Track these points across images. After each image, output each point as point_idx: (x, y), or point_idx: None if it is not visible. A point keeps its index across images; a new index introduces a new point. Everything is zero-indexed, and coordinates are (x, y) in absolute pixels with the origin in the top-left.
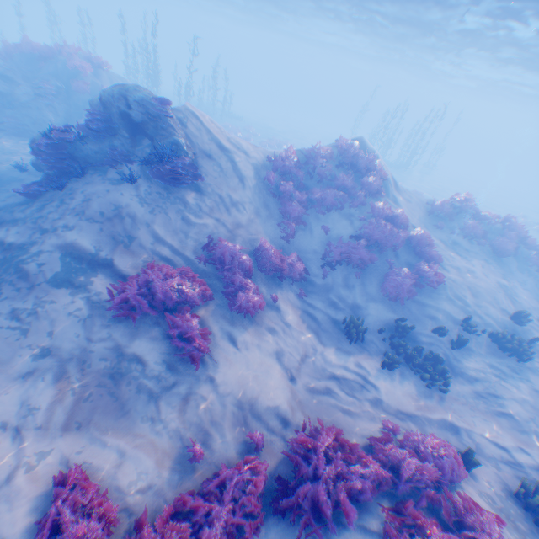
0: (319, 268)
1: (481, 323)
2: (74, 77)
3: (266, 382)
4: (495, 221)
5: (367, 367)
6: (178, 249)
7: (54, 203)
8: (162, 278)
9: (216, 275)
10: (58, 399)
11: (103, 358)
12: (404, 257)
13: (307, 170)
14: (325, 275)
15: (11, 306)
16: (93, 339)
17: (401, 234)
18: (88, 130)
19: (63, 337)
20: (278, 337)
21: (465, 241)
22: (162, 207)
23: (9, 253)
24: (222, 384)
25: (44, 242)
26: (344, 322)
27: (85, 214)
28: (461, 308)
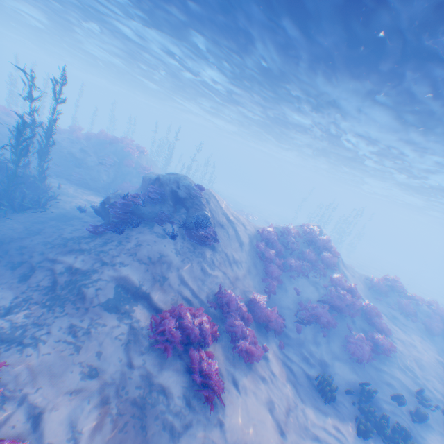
0: (292, 322)
1: (433, 398)
2: (126, 155)
3: (264, 435)
4: (421, 302)
5: (344, 431)
6: (195, 291)
7: (114, 242)
8: (189, 316)
9: (221, 318)
10: (98, 425)
11: (138, 385)
12: (359, 323)
13: (282, 242)
14: (296, 329)
15: (70, 323)
16: (132, 365)
17: (356, 303)
18: (146, 196)
19: (109, 359)
20: (267, 385)
21: (400, 315)
22: (188, 257)
23: (74, 275)
24: (230, 431)
25: (103, 271)
26: (315, 377)
27: (136, 254)
28: (413, 380)
